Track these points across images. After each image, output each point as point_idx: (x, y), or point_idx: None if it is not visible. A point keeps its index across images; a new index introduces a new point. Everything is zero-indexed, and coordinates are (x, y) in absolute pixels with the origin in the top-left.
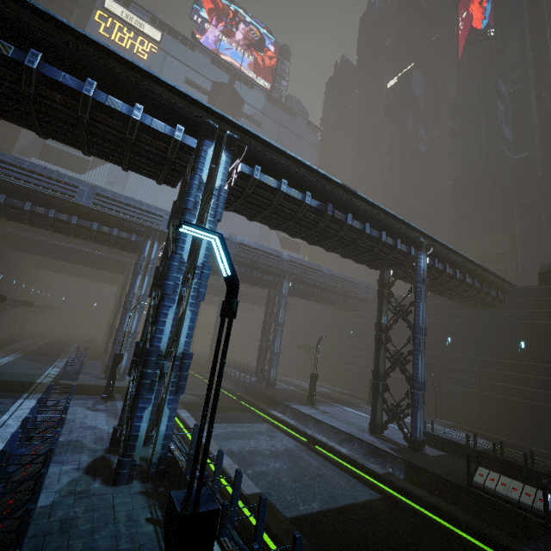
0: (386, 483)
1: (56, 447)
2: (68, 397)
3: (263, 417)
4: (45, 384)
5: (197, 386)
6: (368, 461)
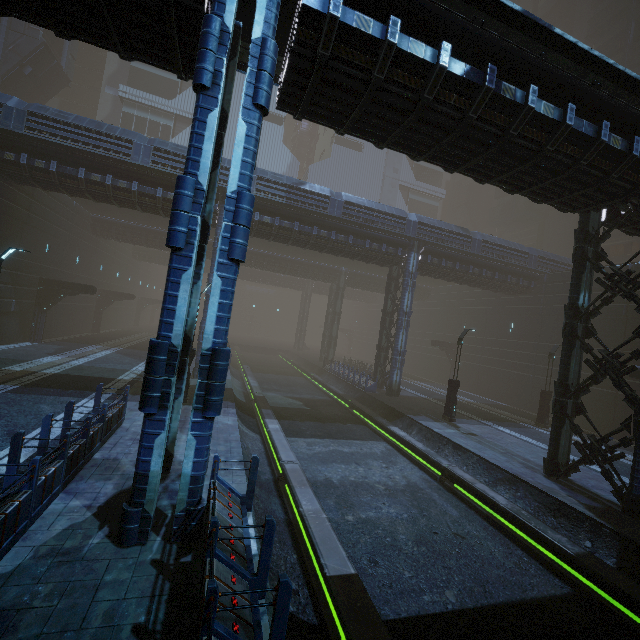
0: (583, 571)
1: (83, 467)
2: (122, 400)
3: (380, 433)
4: (124, 381)
5: (303, 389)
6: (546, 524)
